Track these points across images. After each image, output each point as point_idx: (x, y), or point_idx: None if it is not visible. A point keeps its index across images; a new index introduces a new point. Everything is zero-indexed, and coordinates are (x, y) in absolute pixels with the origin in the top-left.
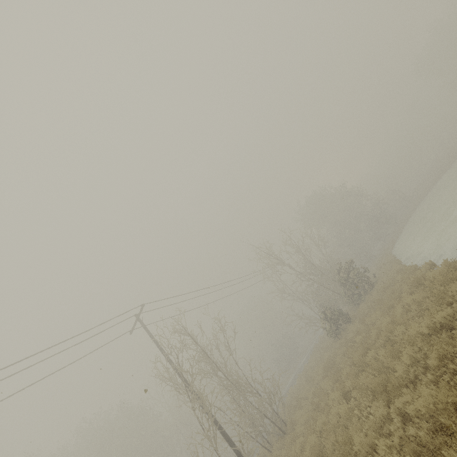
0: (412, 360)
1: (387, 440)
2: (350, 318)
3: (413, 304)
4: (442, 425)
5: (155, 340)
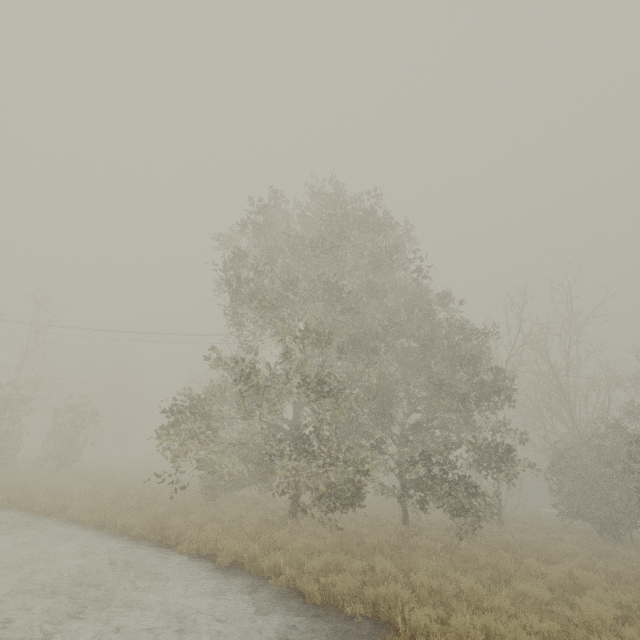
0: None
1: None
2: None
3: None
4: None
5: None
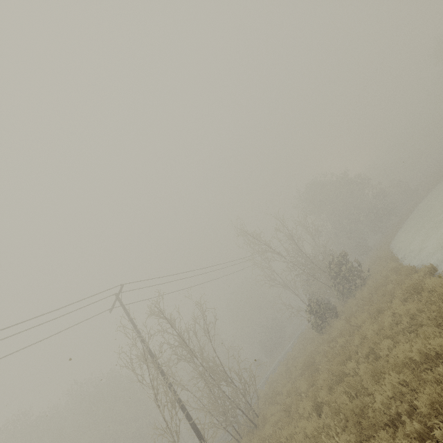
0: (396, 392)
1: None
2: (337, 313)
3: (405, 315)
4: None
5: (132, 321)
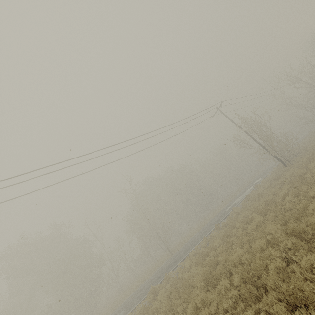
0: None
1: None
2: None
3: None
4: None
5: (229, 118)
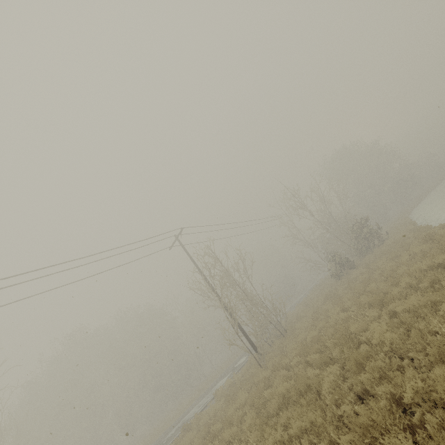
0: (407, 286)
1: (377, 323)
2: (354, 265)
3: (419, 253)
4: (418, 316)
5: (190, 257)
